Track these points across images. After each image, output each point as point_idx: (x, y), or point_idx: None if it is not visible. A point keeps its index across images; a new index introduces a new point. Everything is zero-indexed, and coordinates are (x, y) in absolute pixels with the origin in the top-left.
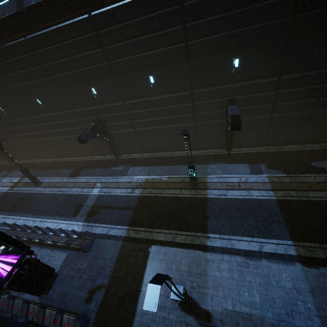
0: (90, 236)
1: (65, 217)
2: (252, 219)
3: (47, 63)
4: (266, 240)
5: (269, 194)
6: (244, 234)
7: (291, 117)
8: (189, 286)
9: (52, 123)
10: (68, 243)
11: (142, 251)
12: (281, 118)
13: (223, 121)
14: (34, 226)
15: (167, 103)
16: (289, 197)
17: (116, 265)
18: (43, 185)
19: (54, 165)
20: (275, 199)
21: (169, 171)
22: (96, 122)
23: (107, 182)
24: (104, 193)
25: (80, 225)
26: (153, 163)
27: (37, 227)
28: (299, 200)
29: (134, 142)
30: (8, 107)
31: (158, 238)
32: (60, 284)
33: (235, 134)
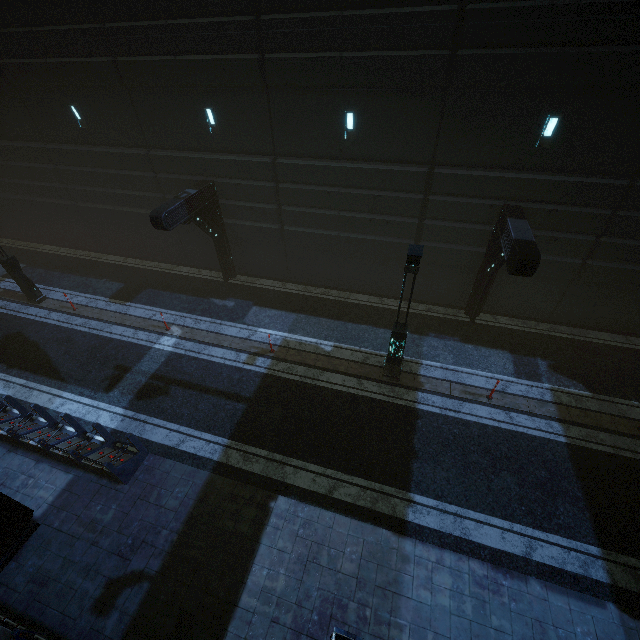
0: (136, 446)
1: (84, 389)
2: (513, 478)
3: (114, 21)
4: (542, 534)
5: (552, 428)
6: (494, 510)
7: (625, 274)
8: (356, 616)
9: (96, 171)
10: (79, 455)
11: (253, 506)
12: (603, 272)
13: (478, 251)
14: (5, 397)
15: (370, 184)
16: (596, 445)
17: (187, 528)
18: (46, 305)
19: (83, 267)
20: (566, 442)
21: (338, 334)
22: (200, 189)
23: (195, 327)
24: (186, 353)
25: (117, 414)
26: (305, 309)
27: (10, 400)
28: (616, 455)
29: (272, 255)
30: (1, 108)
31: (296, 481)
32: (39, 552)
33: (494, 283)
